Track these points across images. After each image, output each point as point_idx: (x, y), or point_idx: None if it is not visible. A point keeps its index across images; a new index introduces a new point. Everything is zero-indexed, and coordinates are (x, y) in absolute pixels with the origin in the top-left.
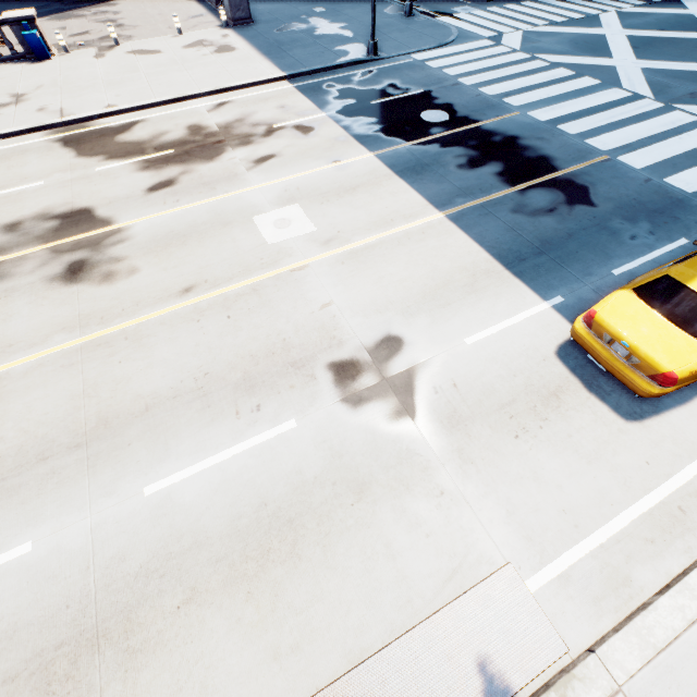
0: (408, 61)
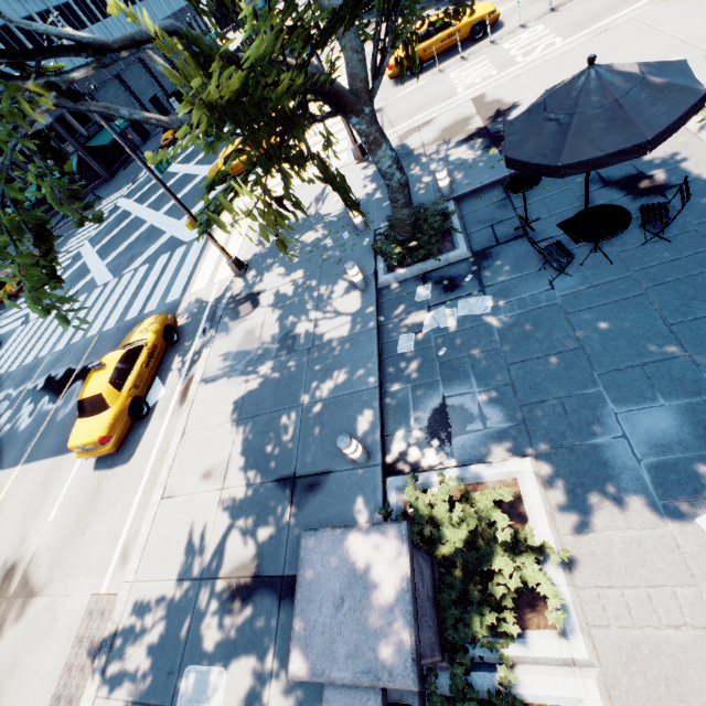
0: None
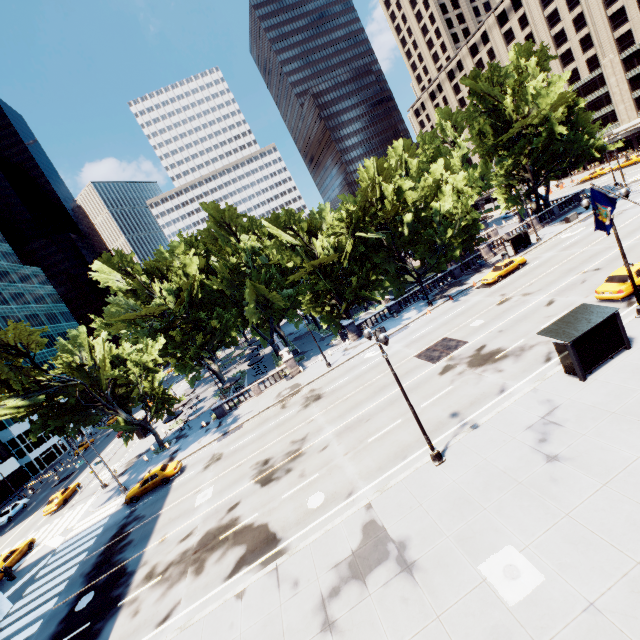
0: None
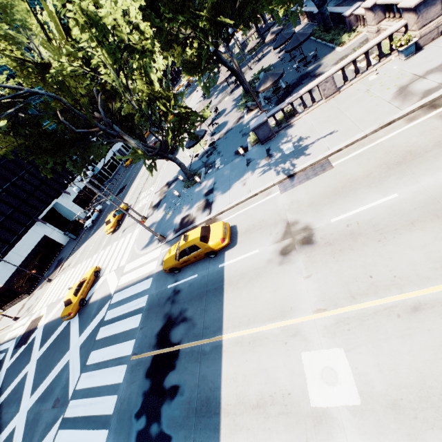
0: None
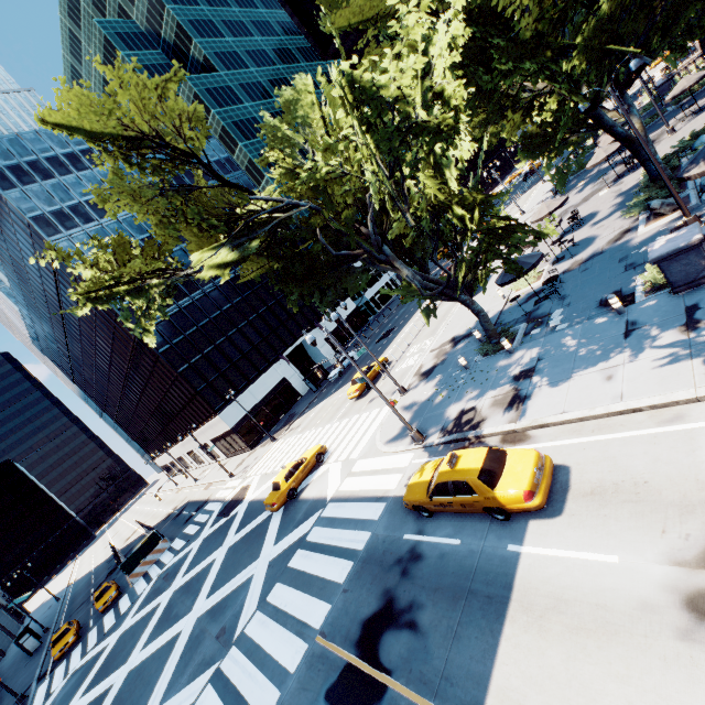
0: None
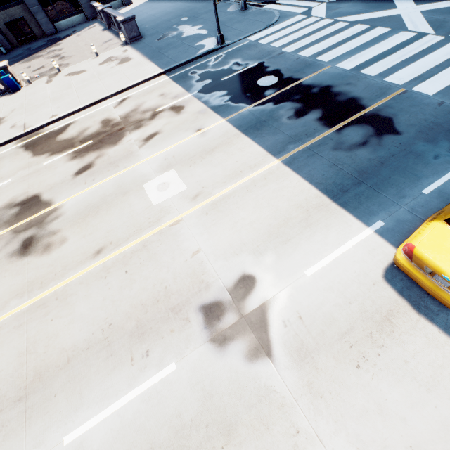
0: (246, 43)
